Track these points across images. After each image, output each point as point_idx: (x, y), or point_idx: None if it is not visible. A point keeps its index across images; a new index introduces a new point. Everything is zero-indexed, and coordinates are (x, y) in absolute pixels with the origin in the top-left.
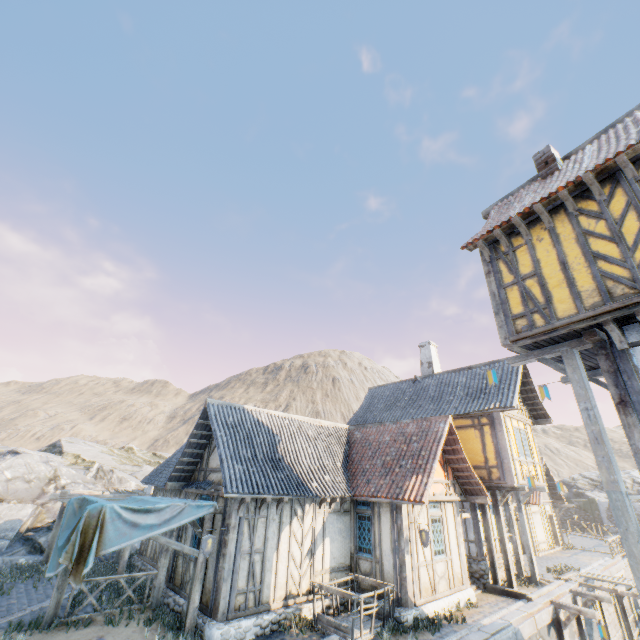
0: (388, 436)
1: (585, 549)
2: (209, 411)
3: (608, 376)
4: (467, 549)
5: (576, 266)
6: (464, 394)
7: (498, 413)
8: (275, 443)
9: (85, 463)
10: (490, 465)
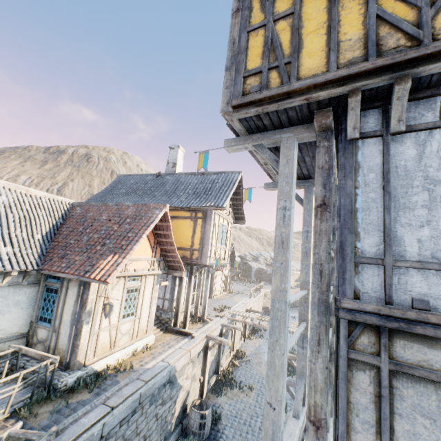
0: (106, 215)
1: (238, 293)
2: None
3: (320, 173)
4: (162, 304)
5: (349, 2)
6: (192, 192)
7: (211, 211)
8: None
9: None
10: (194, 248)
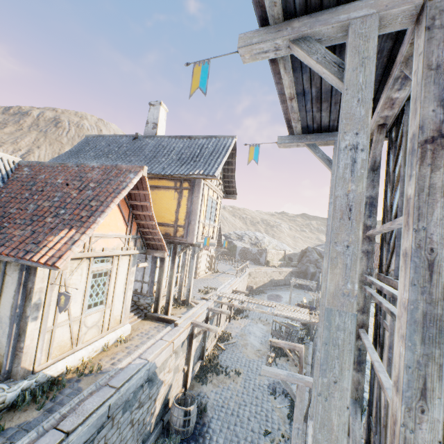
0: (62, 178)
1: (224, 272)
2: None
3: (434, 78)
4: (140, 288)
5: None
6: (177, 158)
7: (200, 180)
8: None
9: None
10: (179, 225)
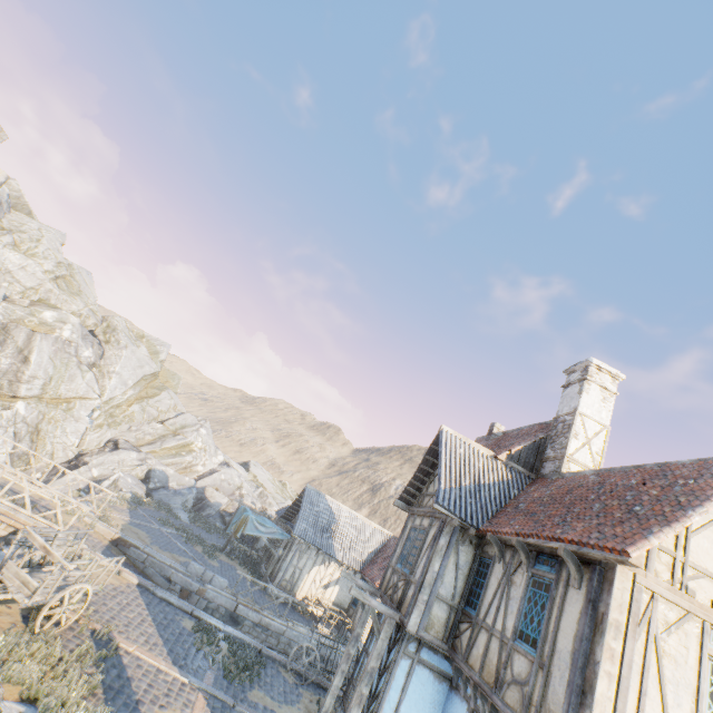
0: None
1: None
2: (305, 491)
3: None
4: None
5: None
6: None
7: None
8: (332, 522)
9: (258, 483)
10: None
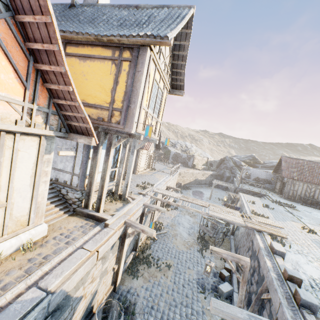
0: None
1: (159, 171)
2: None
3: None
4: (70, 180)
5: None
6: (117, 24)
7: (146, 49)
8: None
9: None
10: (115, 107)
